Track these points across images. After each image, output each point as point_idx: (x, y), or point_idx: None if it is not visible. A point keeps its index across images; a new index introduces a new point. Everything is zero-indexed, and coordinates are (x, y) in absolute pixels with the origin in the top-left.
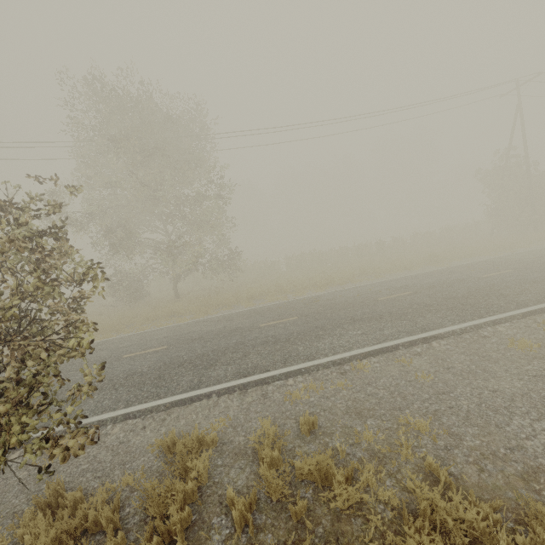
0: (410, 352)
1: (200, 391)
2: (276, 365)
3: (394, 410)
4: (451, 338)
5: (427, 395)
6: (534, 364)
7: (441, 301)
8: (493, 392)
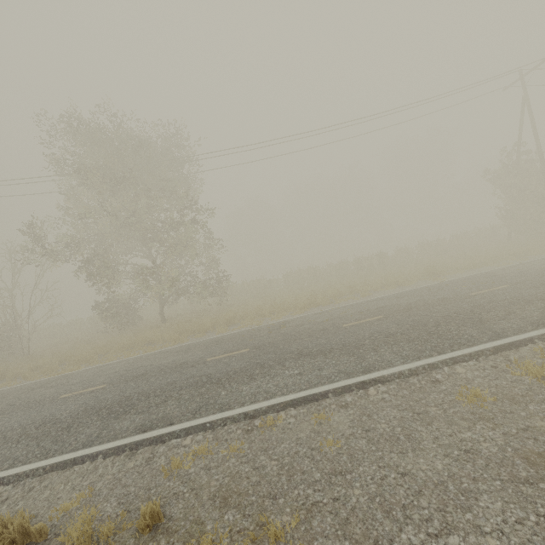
0: (338, 402)
1: (89, 450)
2: (184, 417)
3: (267, 498)
4: (395, 382)
5: (319, 475)
6: (475, 430)
7: (407, 328)
8: (401, 475)
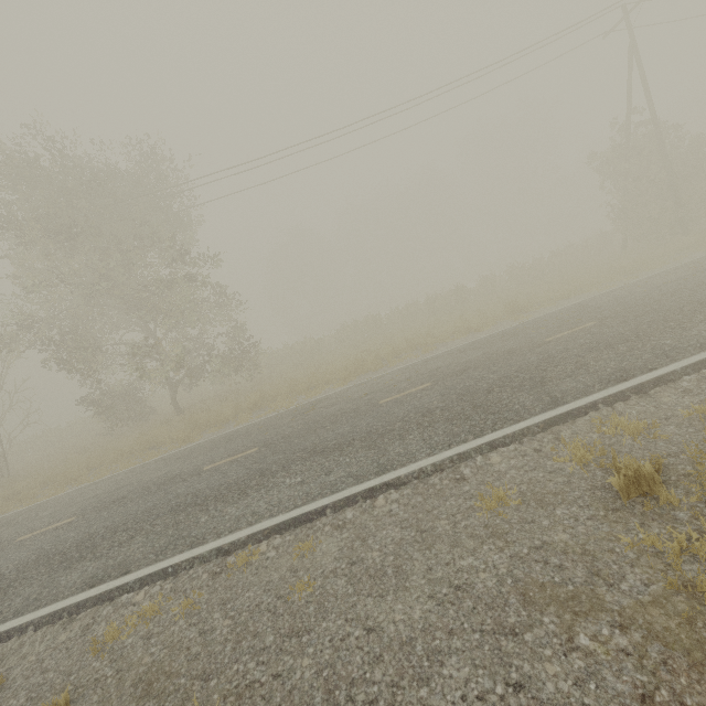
0: (335, 521)
1: (18, 620)
2: (145, 560)
3: (198, 680)
4: (412, 485)
5: (271, 638)
6: (480, 554)
7: (452, 400)
8: (367, 633)
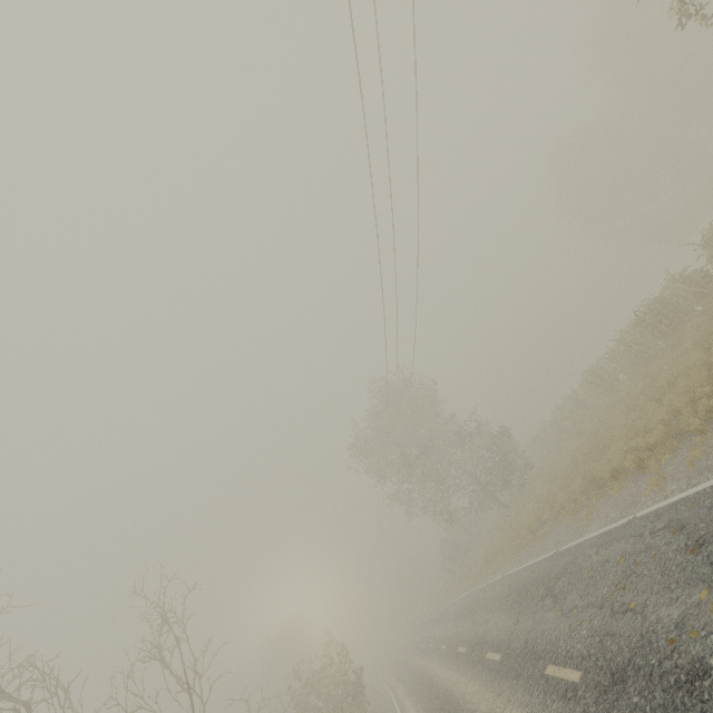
0: None
1: None
2: None
3: None
4: None
5: None
6: None
7: (441, 695)
8: None
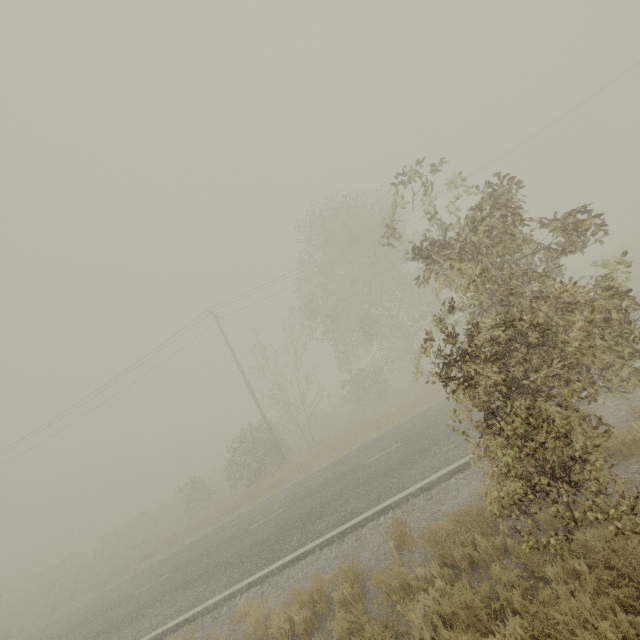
0: None
1: None
2: None
3: None
4: None
5: None
6: None
7: None
8: None
